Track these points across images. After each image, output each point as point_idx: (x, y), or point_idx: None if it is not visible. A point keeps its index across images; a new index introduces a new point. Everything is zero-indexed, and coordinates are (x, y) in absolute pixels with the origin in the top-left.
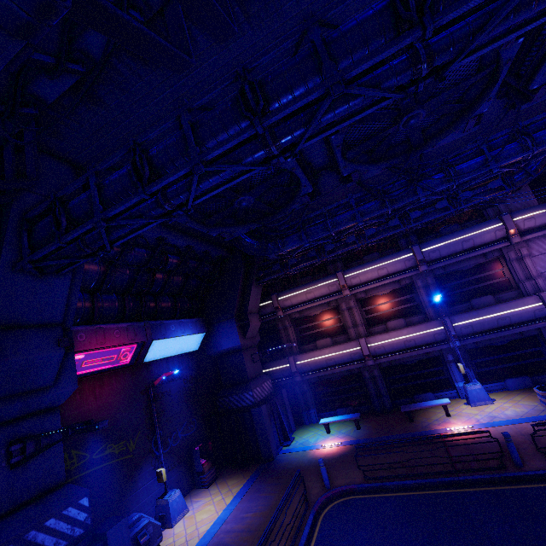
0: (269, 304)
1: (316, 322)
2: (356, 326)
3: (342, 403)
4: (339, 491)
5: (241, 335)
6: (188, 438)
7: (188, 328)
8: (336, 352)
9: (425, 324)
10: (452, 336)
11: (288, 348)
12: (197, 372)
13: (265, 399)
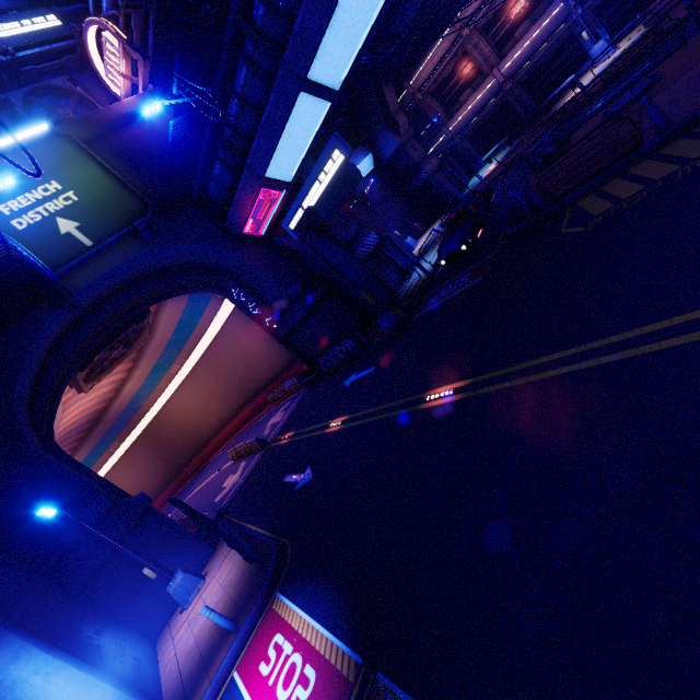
0: (405, 95)
1: (452, 82)
2: (487, 60)
3: (500, 137)
4: (490, 182)
5: (397, 137)
6: (400, 219)
7: (360, 156)
8: (477, 98)
9: (546, 13)
10: (572, 8)
11: (439, 122)
12: (382, 182)
13: (437, 170)
